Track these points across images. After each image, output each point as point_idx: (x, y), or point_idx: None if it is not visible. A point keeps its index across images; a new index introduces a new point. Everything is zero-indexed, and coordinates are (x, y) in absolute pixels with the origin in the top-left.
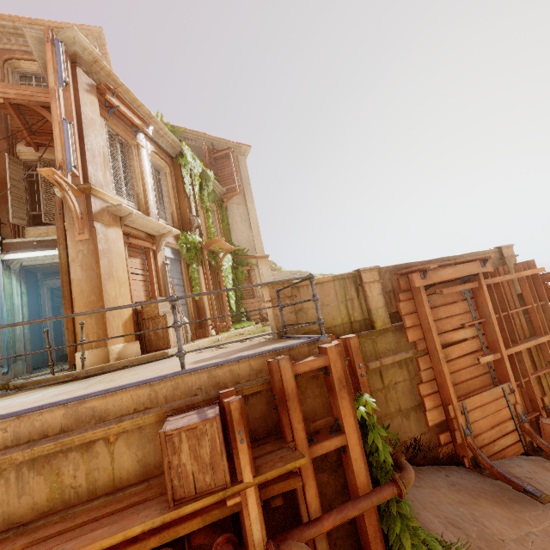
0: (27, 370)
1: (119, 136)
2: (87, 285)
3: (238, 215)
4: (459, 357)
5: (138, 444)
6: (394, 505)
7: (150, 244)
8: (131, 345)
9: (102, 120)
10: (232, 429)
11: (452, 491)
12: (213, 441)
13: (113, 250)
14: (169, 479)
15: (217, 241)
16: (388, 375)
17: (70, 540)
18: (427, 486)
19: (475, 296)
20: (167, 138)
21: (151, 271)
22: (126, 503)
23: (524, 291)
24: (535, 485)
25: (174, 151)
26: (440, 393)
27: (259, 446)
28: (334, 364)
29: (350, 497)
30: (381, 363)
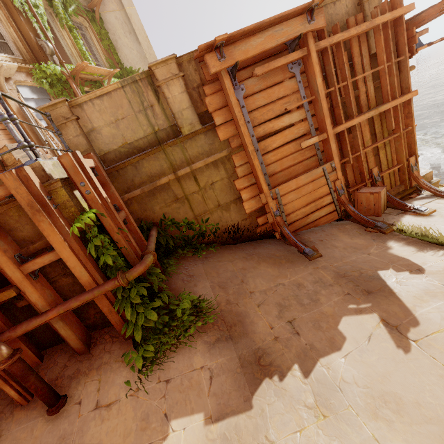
0: None
1: None
2: None
3: (119, 27)
4: (281, 146)
5: None
6: (120, 292)
7: None
8: None
9: None
10: None
11: (244, 260)
12: None
13: None
14: None
15: (85, 67)
16: (203, 177)
17: None
18: (225, 260)
19: (306, 69)
20: None
21: None
22: None
23: (378, 48)
24: (318, 246)
25: None
26: (257, 184)
27: None
28: (16, 191)
29: None
30: (191, 169)
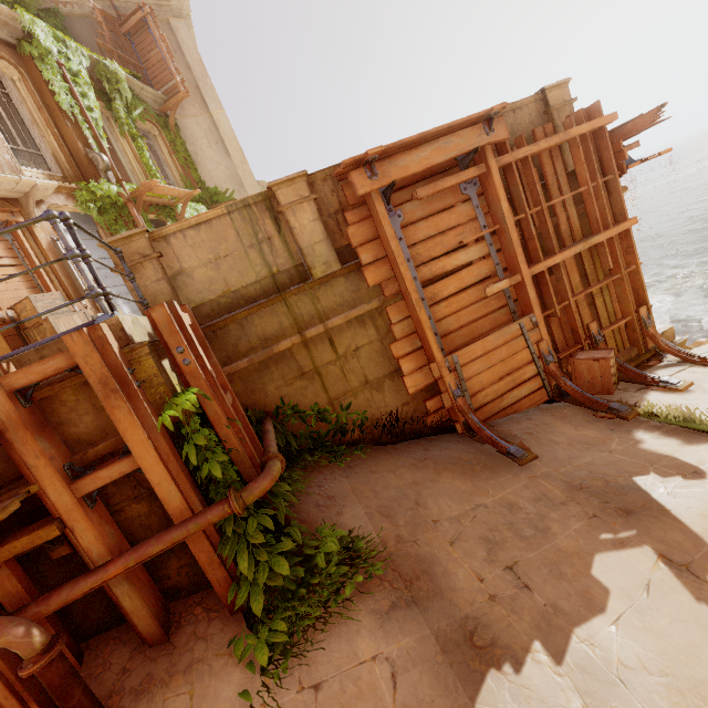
0: None
1: None
2: None
3: (201, 135)
4: (456, 294)
5: None
6: (230, 525)
7: (8, 214)
8: None
9: None
10: None
11: (413, 469)
12: None
13: None
14: None
15: (153, 187)
16: (343, 340)
17: None
18: (382, 470)
19: (485, 191)
20: None
21: (30, 258)
22: None
23: (578, 164)
24: (528, 443)
25: (10, 32)
26: (424, 349)
27: None
28: (85, 361)
29: None
30: (325, 327)
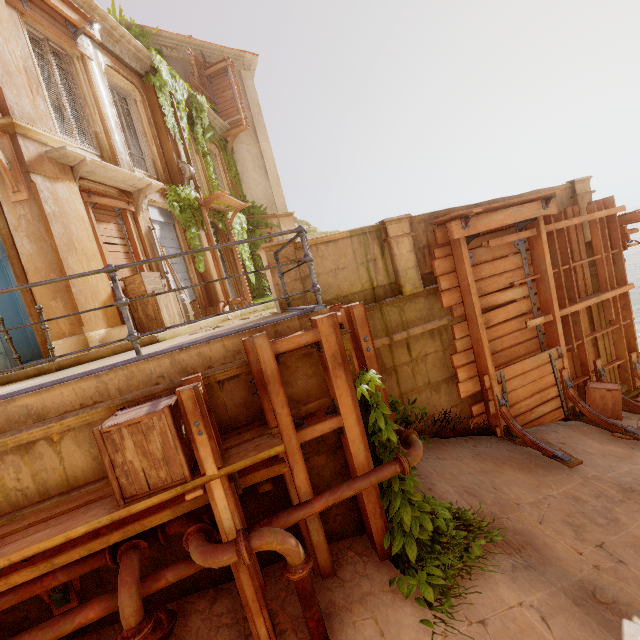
0: (11, 365)
1: (50, 41)
2: (41, 261)
3: (249, 160)
4: (503, 322)
5: (91, 442)
6: (396, 483)
7: (125, 204)
8: (116, 330)
9: (13, 14)
10: (188, 420)
11: (476, 461)
12: (164, 435)
13: (68, 213)
14: (114, 478)
15: (220, 197)
16: (416, 346)
17: (8, 545)
18: (450, 458)
19: (531, 248)
20: (126, 44)
21: (133, 240)
22: (80, 502)
23: (595, 238)
24: (567, 450)
25: (141, 66)
26: (476, 363)
27: (239, 434)
28: (327, 339)
29: (351, 476)
30: (408, 334)
